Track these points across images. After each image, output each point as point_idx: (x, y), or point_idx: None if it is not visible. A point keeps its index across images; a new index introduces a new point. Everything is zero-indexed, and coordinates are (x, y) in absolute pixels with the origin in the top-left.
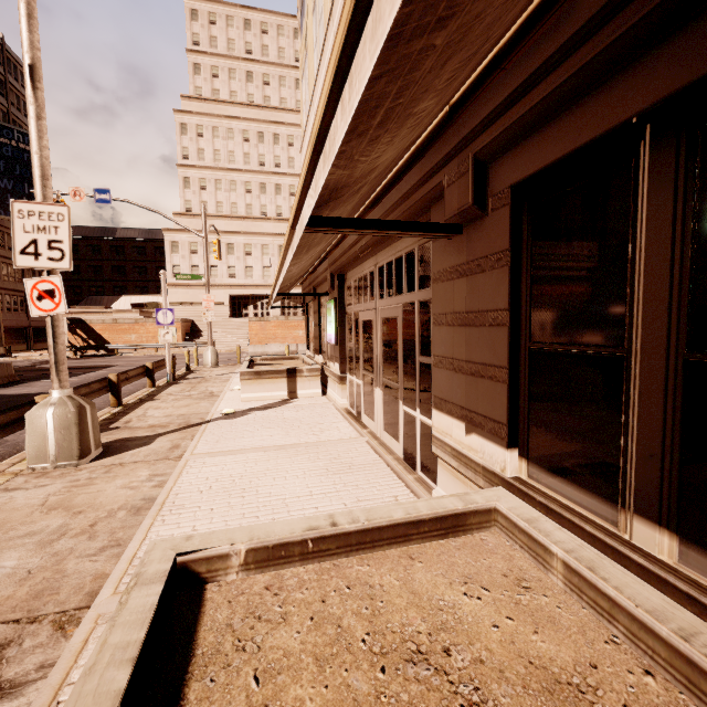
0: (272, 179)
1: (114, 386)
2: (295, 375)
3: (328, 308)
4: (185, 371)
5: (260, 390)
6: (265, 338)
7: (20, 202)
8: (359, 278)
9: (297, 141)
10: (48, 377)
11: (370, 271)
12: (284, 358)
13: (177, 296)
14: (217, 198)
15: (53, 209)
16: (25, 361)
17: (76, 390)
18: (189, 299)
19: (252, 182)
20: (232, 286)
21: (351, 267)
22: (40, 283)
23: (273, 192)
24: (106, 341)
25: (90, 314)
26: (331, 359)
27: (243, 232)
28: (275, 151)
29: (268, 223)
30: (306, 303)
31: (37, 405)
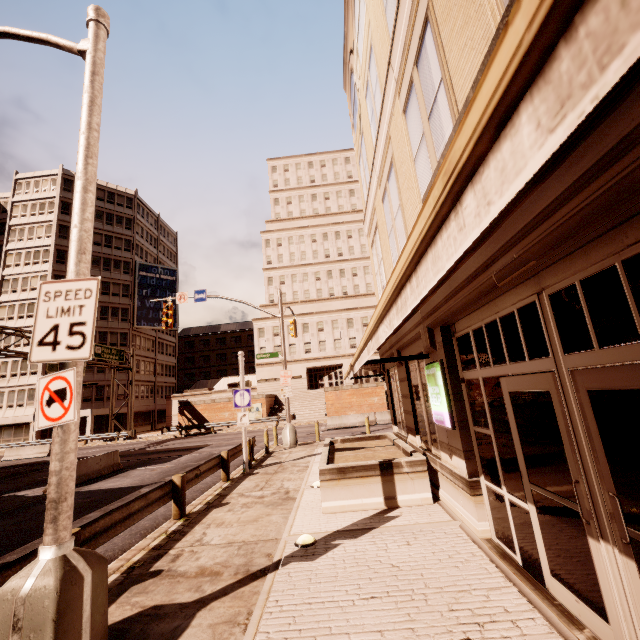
0: (336, 266)
1: (177, 490)
2: (391, 471)
3: (429, 375)
4: (263, 454)
5: (345, 495)
6: (341, 407)
7: (49, 283)
8: (488, 325)
9: (355, 233)
10: (147, 463)
11: (521, 306)
12: (368, 438)
13: (263, 374)
14: (293, 288)
15: (82, 285)
16: (143, 443)
17: (127, 506)
18: (273, 376)
19: (320, 271)
20: (308, 360)
21: (466, 312)
22: (53, 381)
23: (338, 276)
24: (205, 420)
25: (197, 396)
26: (443, 448)
27: (315, 312)
28: (337, 245)
29: (336, 302)
30: (386, 369)
31: (11, 579)
